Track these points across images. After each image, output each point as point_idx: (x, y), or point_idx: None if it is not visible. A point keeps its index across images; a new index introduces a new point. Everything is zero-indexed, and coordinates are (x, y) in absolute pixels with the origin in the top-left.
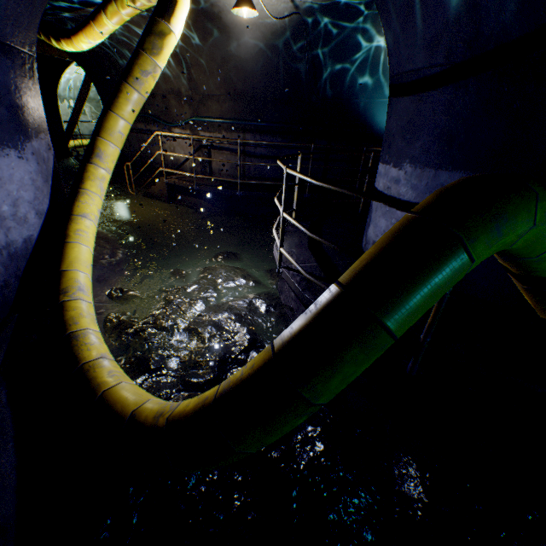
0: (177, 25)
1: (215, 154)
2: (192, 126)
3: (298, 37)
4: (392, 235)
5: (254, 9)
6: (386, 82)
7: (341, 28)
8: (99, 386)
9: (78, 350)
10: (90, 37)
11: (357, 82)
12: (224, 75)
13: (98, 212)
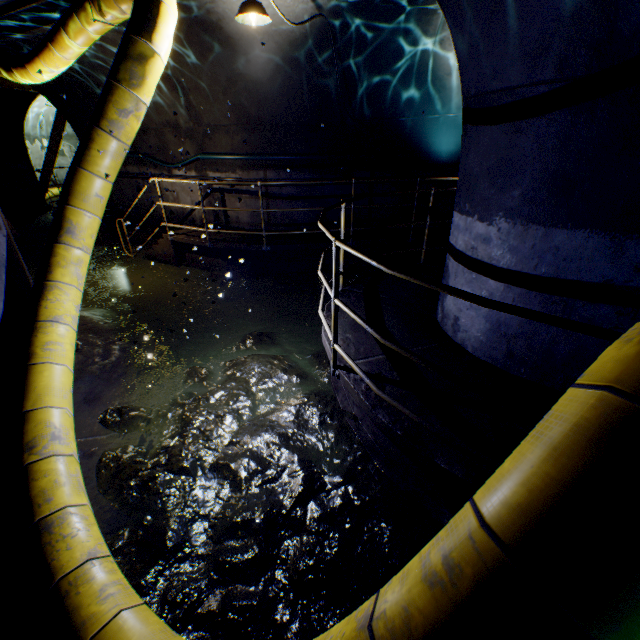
0: (163, 43)
1: (230, 199)
2: (197, 166)
3: (323, 45)
4: (590, 442)
5: (265, 15)
6: (438, 93)
7: (378, 30)
8: (84, 628)
9: (52, 552)
10: (51, 65)
11: (402, 96)
12: (233, 100)
13: (76, 309)
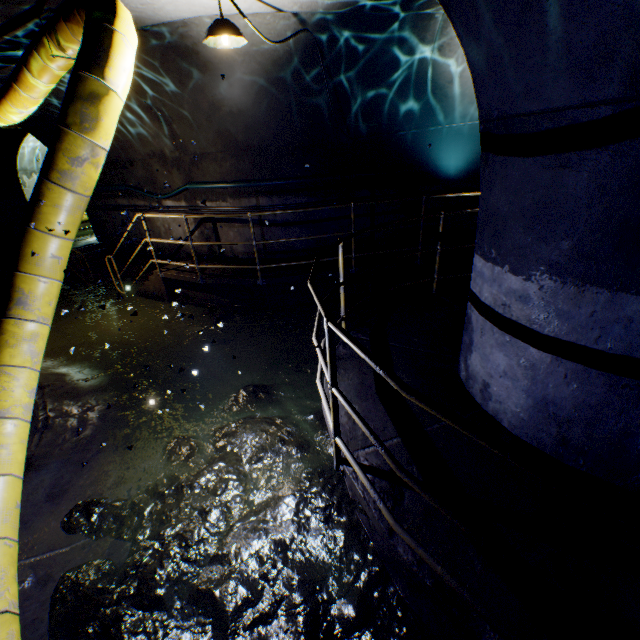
0: (118, 77)
1: (223, 228)
2: (187, 196)
3: (310, 62)
4: None
5: (238, 35)
6: (439, 103)
7: (369, 41)
8: None
9: None
10: (19, 105)
11: (400, 109)
12: (218, 126)
13: (30, 394)
